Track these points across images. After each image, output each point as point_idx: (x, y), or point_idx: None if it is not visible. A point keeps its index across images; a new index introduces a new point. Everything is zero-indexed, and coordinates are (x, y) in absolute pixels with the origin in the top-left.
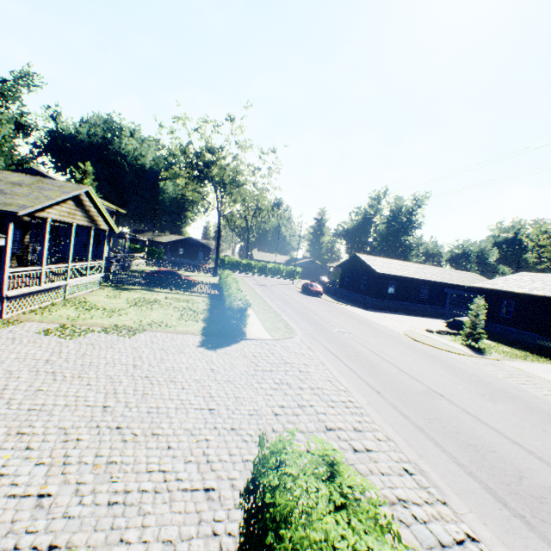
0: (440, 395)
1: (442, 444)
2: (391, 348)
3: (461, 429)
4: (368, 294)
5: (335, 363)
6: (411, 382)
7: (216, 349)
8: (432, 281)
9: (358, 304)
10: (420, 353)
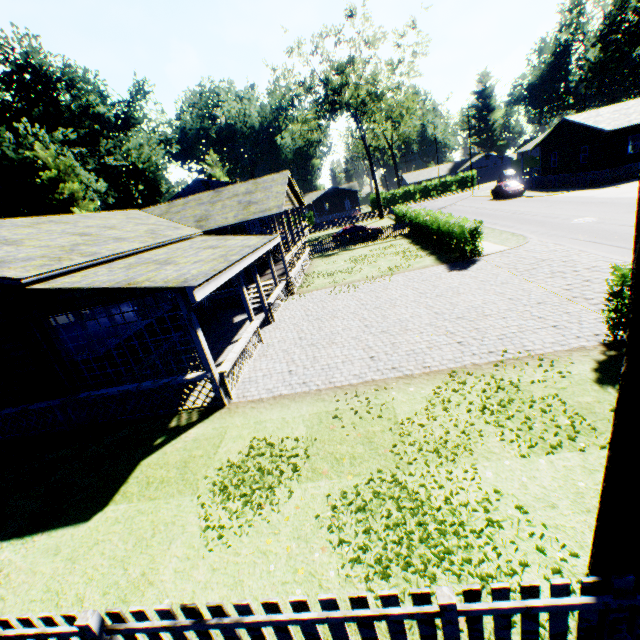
0: None
1: None
2: None
3: None
4: (595, 167)
5: (595, 248)
6: None
7: (466, 269)
8: None
9: (582, 186)
10: None
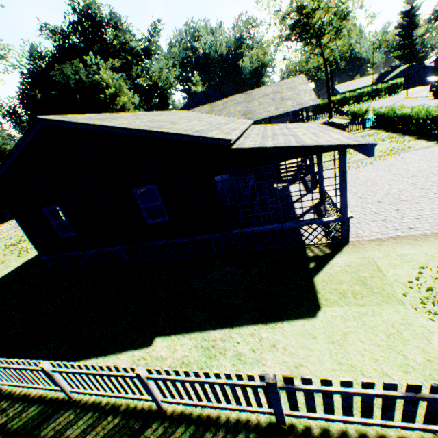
0: None
1: None
2: None
3: None
4: None
5: None
6: None
7: None
8: None
9: None
10: None
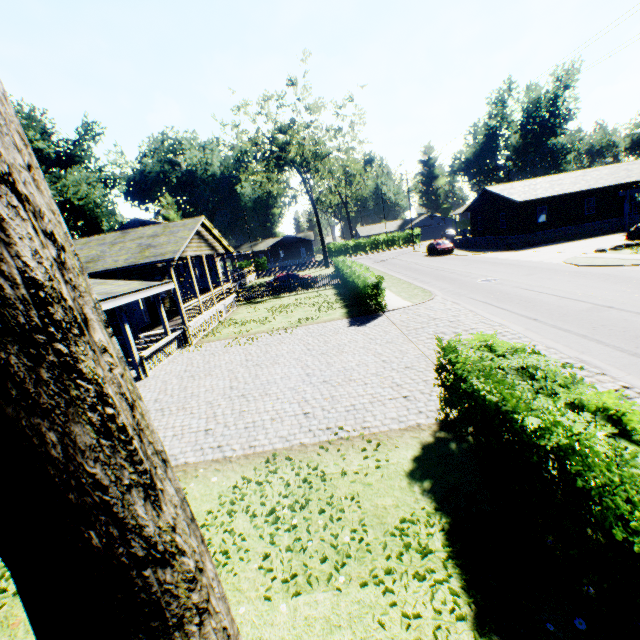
0: (608, 308)
1: (606, 342)
2: (548, 281)
3: (629, 328)
4: (512, 232)
5: (484, 308)
6: (574, 304)
7: (365, 324)
8: (600, 188)
9: (501, 248)
10: (586, 277)
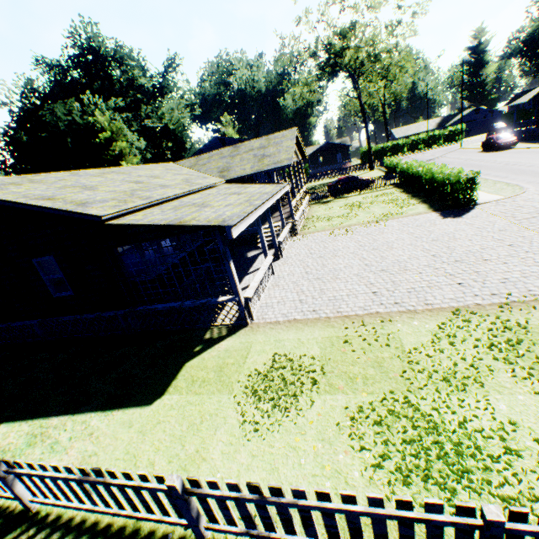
0: None
1: None
2: None
3: None
4: None
5: None
6: None
7: (460, 216)
8: None
9: None
10: None
